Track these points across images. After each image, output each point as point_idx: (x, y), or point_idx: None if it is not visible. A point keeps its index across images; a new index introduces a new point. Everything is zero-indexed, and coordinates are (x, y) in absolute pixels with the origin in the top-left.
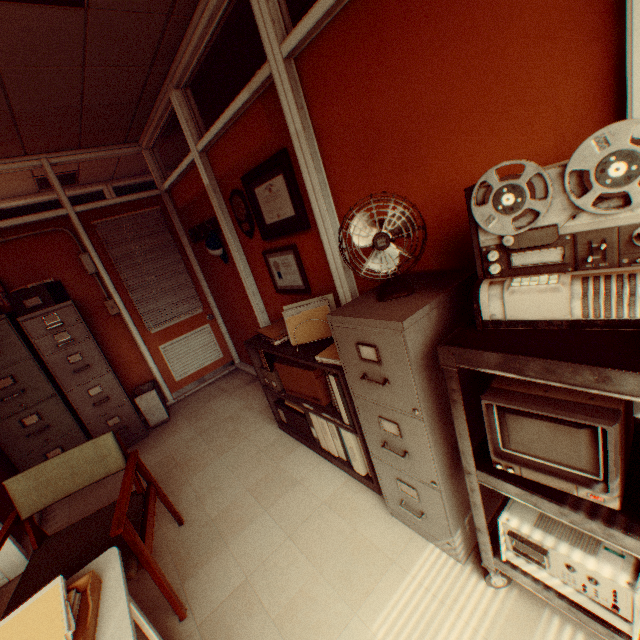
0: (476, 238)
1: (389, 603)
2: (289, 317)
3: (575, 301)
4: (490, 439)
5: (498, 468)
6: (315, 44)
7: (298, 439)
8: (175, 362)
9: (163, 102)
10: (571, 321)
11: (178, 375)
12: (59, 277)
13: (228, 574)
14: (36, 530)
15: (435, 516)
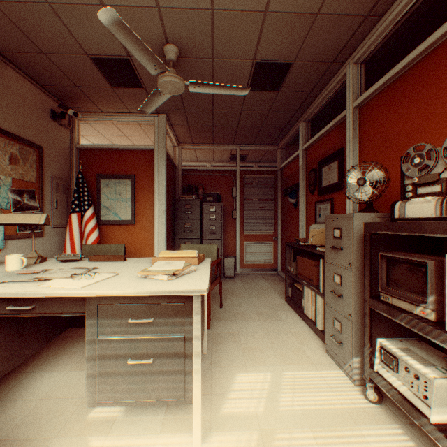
0: (401, 179)
1: (299, 372)
2: (312, 229)
3: (436, 207)
4: (379, 278)
5: (382, 301)
6: (369, 102)
7: (292, 307)
8: (248, 253)
9: (295, 127)
10: (433, 217)
11: (246, 260)
12: (221, 194)
13: (231, 328)
14: None
15: (346, 343)
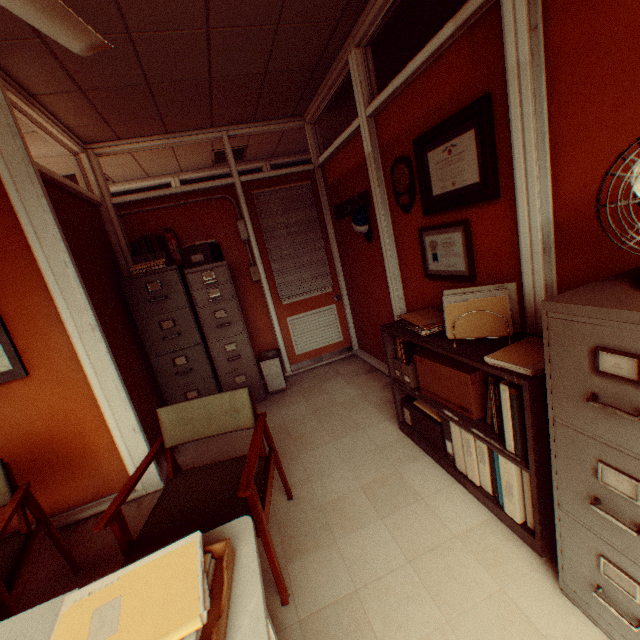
0: None
1: None
2: (449, 304)
3: None
4: None
5: None
6: None
7: (422, 448)
8: (298, 336)
9: (338, 66)
10: None
11: (298, 349)
12: (218, 240)
13: (335, 575)
14: (173, 461)
15: None
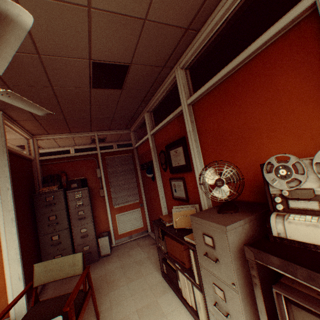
0: (267, 188)
1: None
2: (175, 212)
3: None
4: None
5: None
6: (200, 100)
7: (170, 286)
8: (120, 224)
9: (141, 116)
10: None
11: (120, 231)
12: (86, 176)
13: None
14: (36, 295)
15: None
